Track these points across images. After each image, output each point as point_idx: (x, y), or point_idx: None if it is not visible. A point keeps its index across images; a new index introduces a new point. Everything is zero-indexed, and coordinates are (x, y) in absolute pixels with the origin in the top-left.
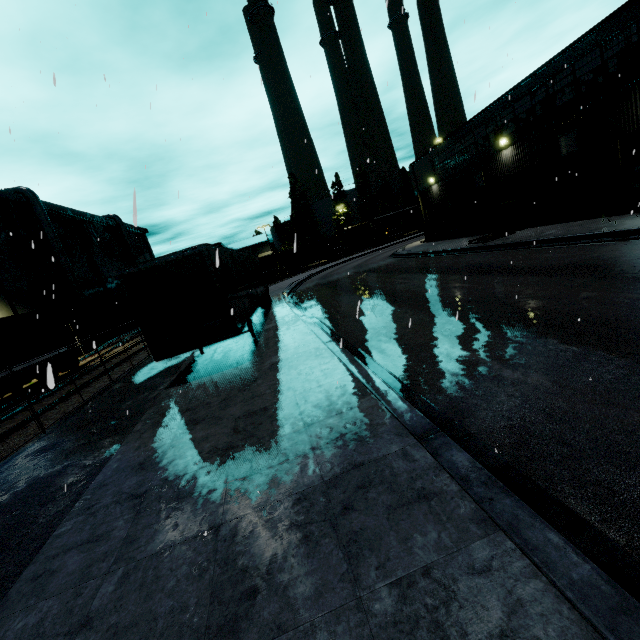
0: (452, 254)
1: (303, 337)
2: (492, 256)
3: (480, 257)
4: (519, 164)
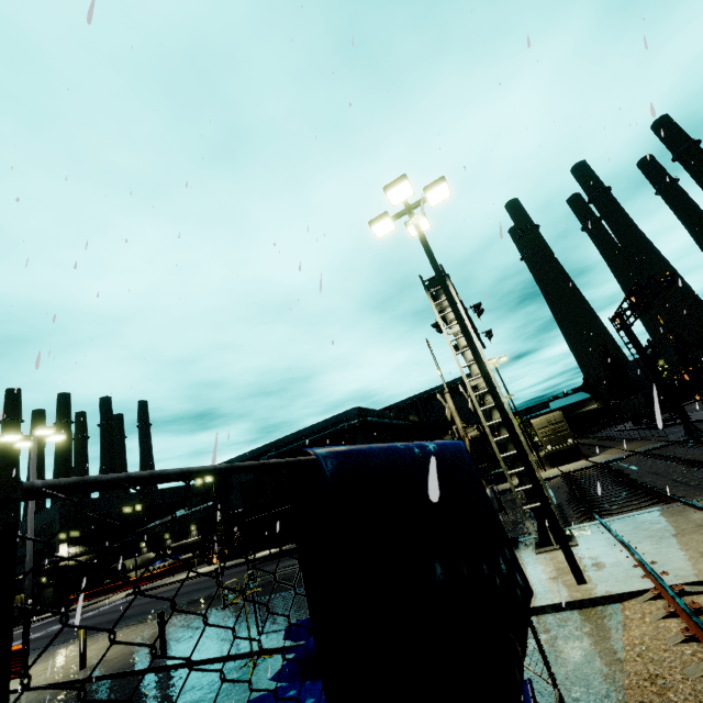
0: None
1: None
2: None
3: None
4: None
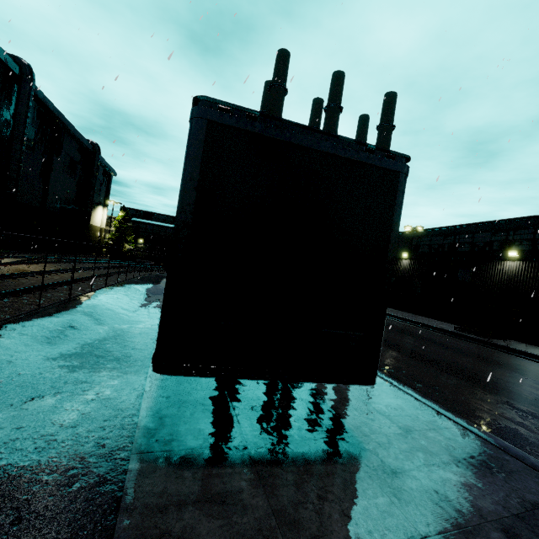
0: (440, 333)
1: (432, 418)
2: (528, 363)
3: (505, 356)
4: (524, 279)
